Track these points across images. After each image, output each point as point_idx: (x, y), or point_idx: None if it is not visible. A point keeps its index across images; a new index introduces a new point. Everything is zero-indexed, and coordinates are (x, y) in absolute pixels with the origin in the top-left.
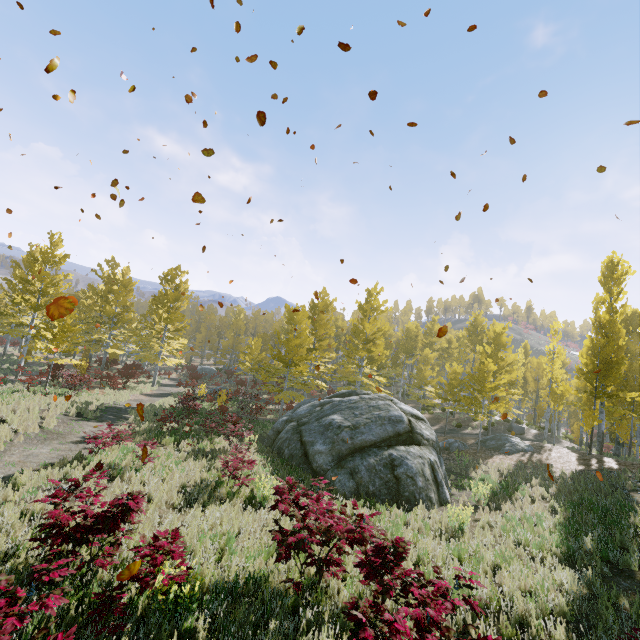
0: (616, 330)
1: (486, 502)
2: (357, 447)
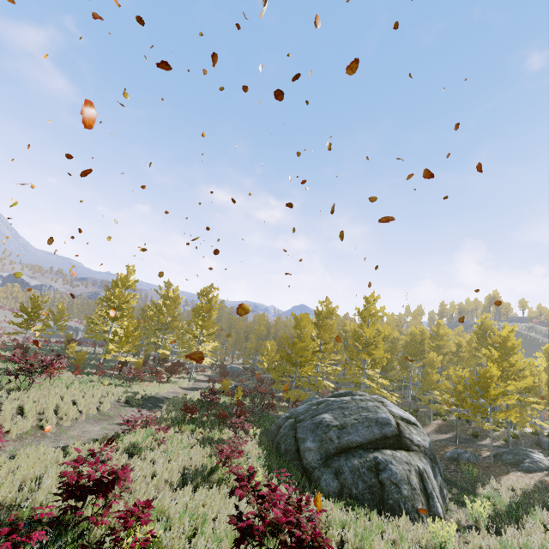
0: None
1: (485, 523)
2: (343, 447)
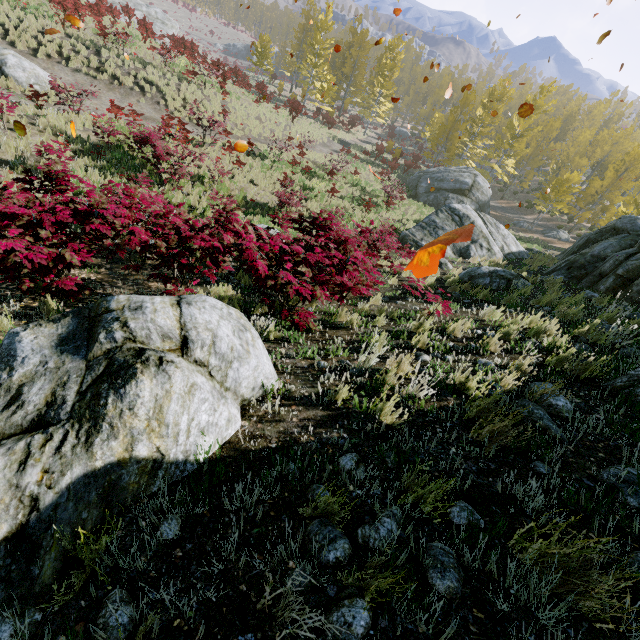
0: None
1: None
2: (437, 188)
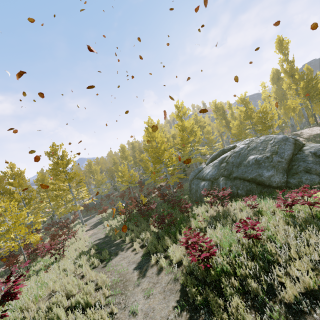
0: (296, 70)
1: None
2: (288, 160)
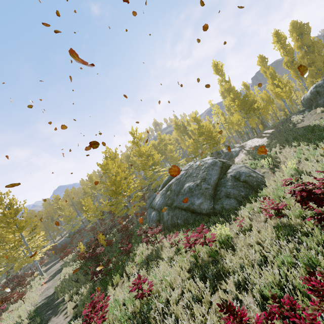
0: (233, 88)
1: (272, 164)
2: (214, 186)
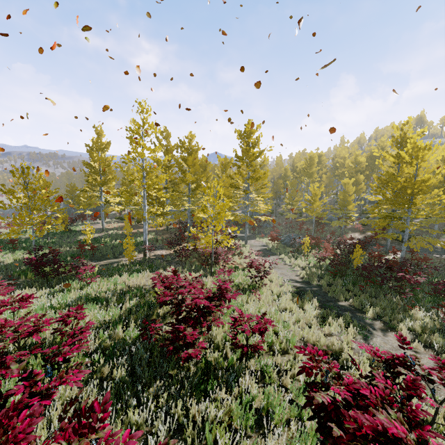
0: None
1: None
2: None
